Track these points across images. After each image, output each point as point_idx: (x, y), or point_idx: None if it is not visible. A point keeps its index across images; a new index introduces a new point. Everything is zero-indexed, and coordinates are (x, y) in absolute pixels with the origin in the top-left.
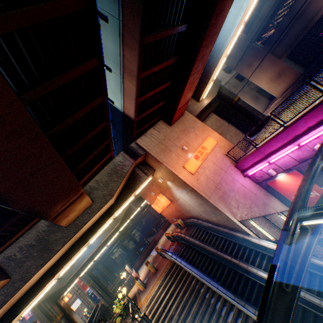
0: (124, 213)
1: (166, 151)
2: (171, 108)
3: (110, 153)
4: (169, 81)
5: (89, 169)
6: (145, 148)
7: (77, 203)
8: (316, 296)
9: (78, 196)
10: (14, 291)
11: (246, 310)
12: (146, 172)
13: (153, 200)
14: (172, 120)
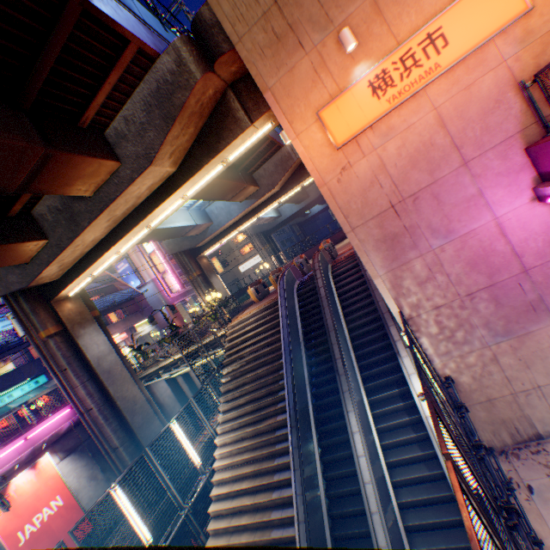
0: (287, 174)
1: (285, 45)
2: None
3: (129, 46)
4: None
5: (95, 91)
6: (227, 28)
7: (61, 169)
8: (386, 536)
9: (44, 160)
10: (55, 256)
11: (289, 434)
12: (250, 110)
13: None
14: None
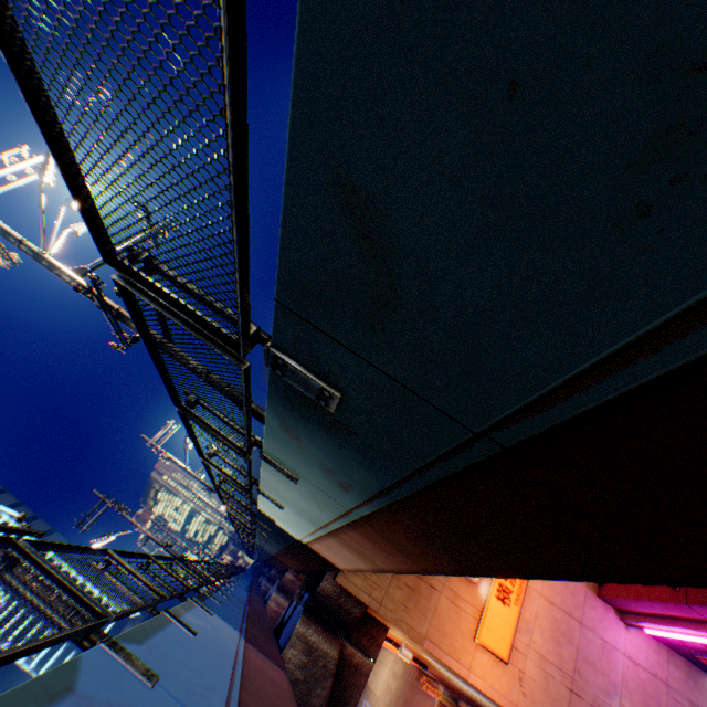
0: None
1: (421, 591)
2: None
3: None
4: None
5: None
6: (365, 596)
7: None
8: None
9: None
10: None
11: None
12: (366, 645)
13: None
14: None
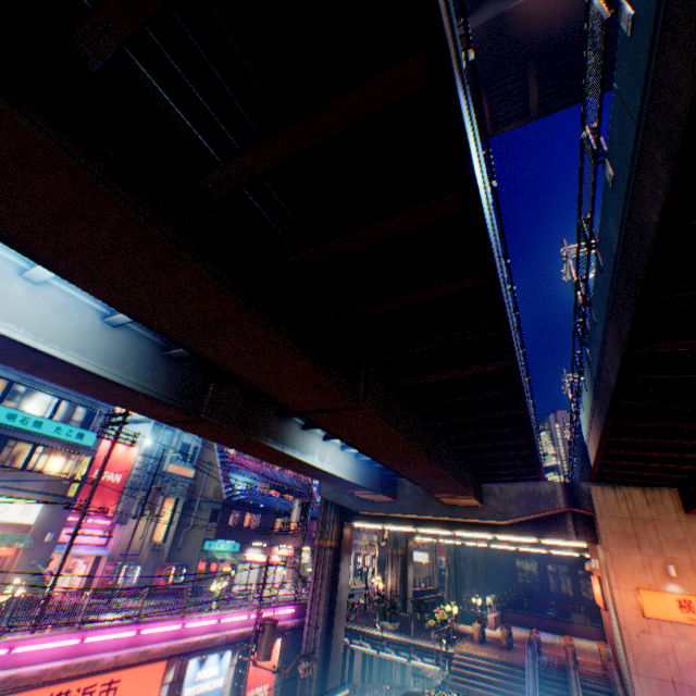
0: None
1: (628, 539)
2: (690, 493)
3: (535, 475)
4: (695, 463)
5: (499, 473)
6: (595, 505)
7: (462, 498)
8: None
9: (465, 497)
10: (392, 511)
11: None
12: (578, 532)
13: (593, 570)
14: (687, 508)
